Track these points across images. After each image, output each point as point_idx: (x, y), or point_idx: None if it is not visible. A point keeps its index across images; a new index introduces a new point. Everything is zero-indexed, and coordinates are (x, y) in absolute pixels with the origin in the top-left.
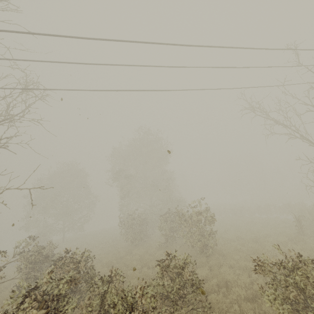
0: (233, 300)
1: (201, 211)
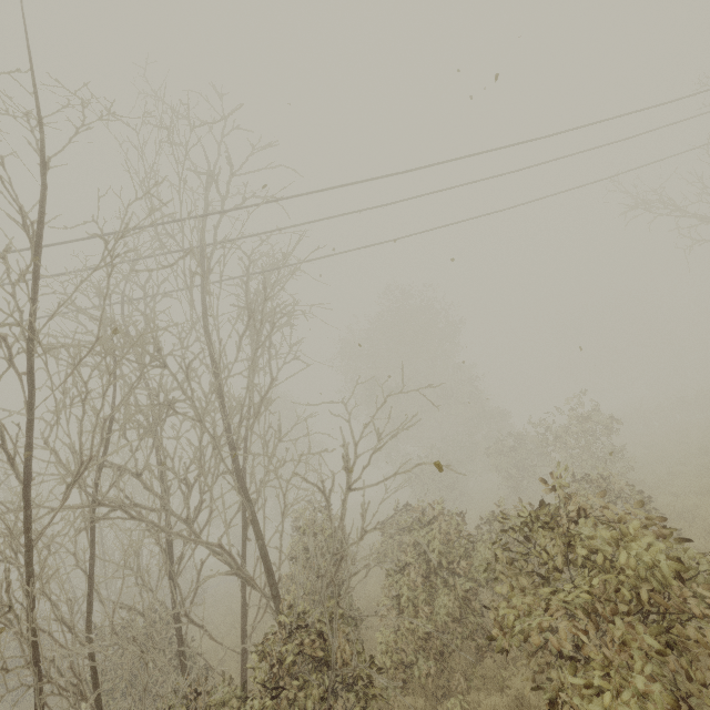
0: (706, 527)
1: (586, 414)
